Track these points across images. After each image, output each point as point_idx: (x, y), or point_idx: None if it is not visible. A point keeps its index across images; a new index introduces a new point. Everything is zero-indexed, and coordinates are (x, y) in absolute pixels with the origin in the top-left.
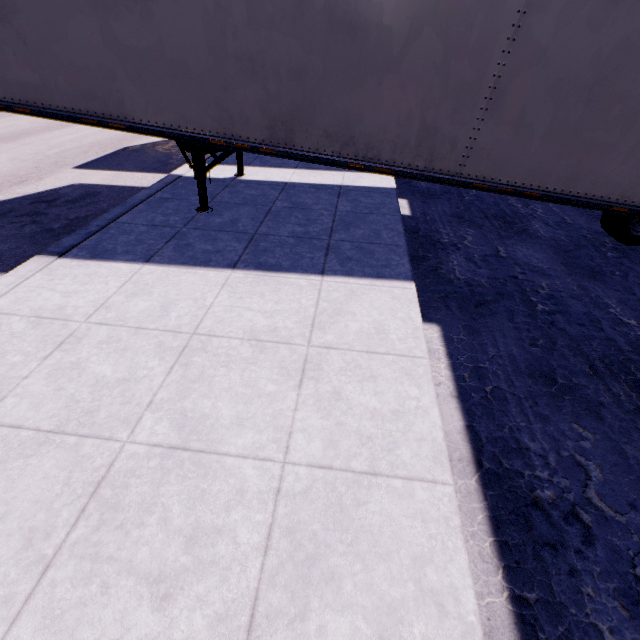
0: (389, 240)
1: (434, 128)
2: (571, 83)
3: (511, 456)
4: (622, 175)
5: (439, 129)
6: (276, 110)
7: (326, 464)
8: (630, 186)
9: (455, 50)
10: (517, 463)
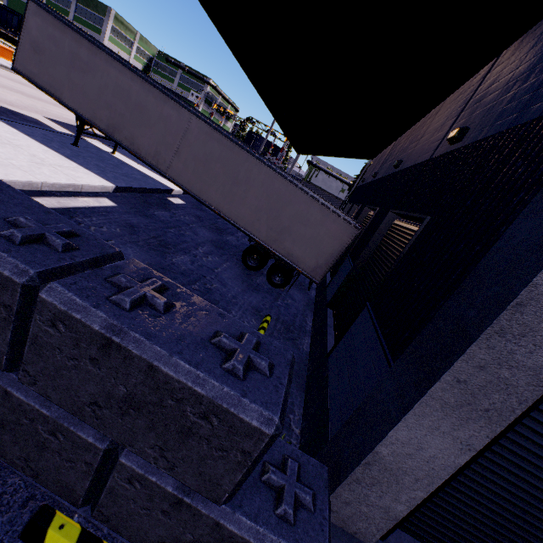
0: (132, 184)
1: (160, 153)
2: (199, 158)
3: (83, 214)
4: (216, 198)
5: (161, 154)
6: (112, 122)
7: (14, 165)
8: (219, 204)
9: (168, 132)
10: (82, 215)
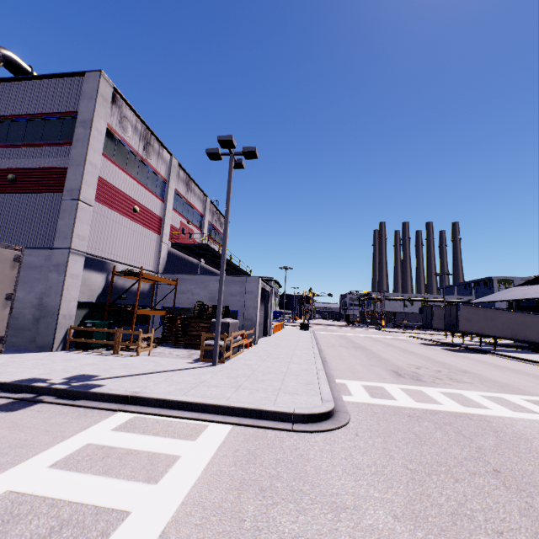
0: None
1: None
2: None
3: None
4: None
5: None
6: (512, 333)
7: None
8: None
9: None
10: None
